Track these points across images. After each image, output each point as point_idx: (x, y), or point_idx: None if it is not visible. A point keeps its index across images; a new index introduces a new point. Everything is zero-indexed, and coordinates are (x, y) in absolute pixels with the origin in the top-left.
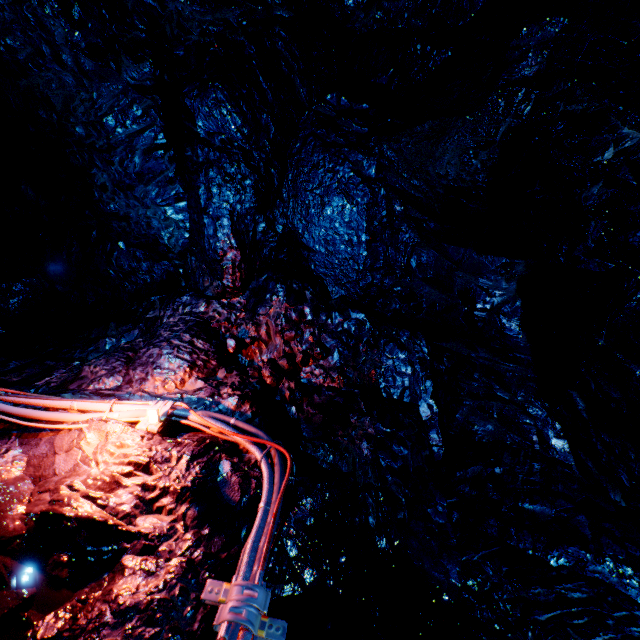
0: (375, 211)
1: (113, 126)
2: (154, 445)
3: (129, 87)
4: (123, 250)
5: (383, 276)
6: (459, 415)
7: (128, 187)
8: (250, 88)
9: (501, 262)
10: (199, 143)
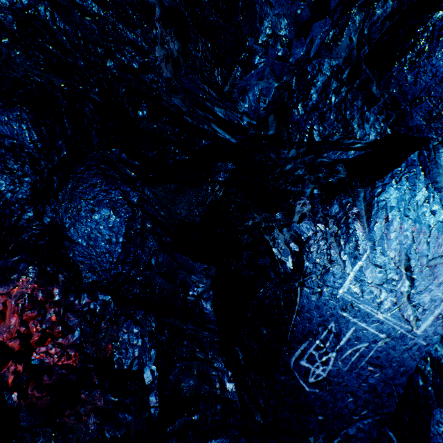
0: (133, 224)
1: None
2: None
3: None
4: None
5: (131, 268)
6: (172, 376)
7: None
8: (54, 122)
9: (204, 267)
10: None
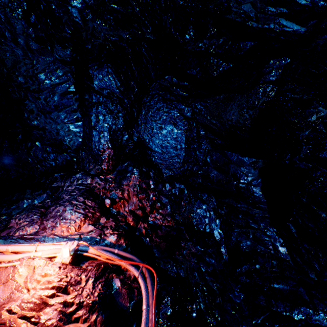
0: (190, 133)
1: (43, 79)
2: (68, 272)
3: (57, 60)
4: (38, 147)
5: (193, 165)
6: (233, 237)
7: (47, 112)
8: (126, 68)
9: (252, 160)
10: (94, 92)
